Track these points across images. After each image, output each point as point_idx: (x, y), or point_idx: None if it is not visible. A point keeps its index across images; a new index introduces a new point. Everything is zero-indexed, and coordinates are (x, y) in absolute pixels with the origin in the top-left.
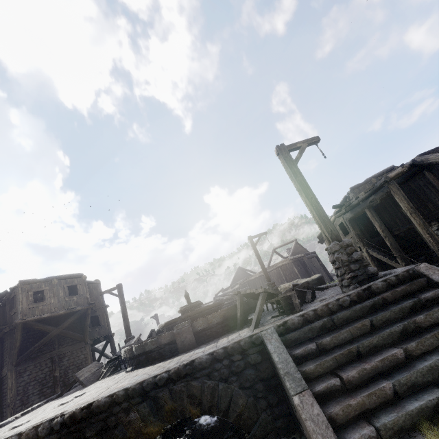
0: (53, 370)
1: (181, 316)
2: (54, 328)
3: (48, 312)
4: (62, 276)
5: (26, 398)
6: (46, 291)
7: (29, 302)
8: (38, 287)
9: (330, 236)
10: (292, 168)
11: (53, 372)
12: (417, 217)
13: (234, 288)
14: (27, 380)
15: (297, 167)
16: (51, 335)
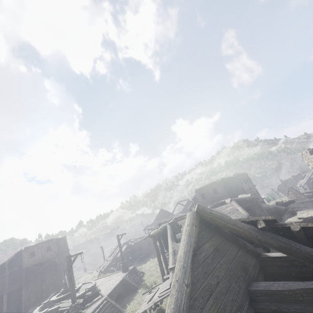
0: (41, 285)
1: (54, 300)
2: (41, 267)
3: (37, 261)
4: (43, 241)
5: (30, 299)
6: (36, 251)
7: (28, 258)
8: (32, 249)
9: (71, 301)
10: (68, 268)
11: (41, 286)
12: (158, 260)
13: (152, 227)
14: (30, 291)
15: (70, 267)
16: (39, 271)
